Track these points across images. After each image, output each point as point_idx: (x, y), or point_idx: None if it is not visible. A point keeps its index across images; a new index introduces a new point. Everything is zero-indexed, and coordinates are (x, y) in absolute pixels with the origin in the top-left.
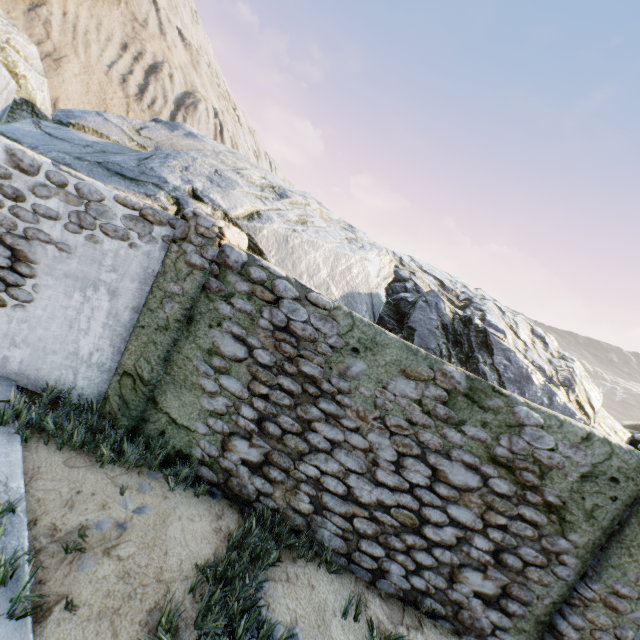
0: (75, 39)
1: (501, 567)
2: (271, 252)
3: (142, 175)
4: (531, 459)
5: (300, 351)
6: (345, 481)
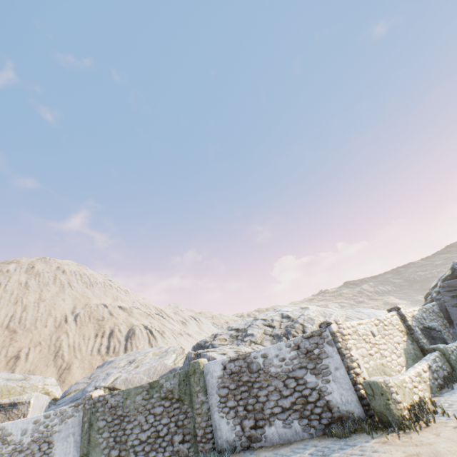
0: (75, 352)
1: (179, 427)
2: (122, 386)
3: (82, 394)
4: (168, 391)
5: (116, 409)
6: (138, 438)
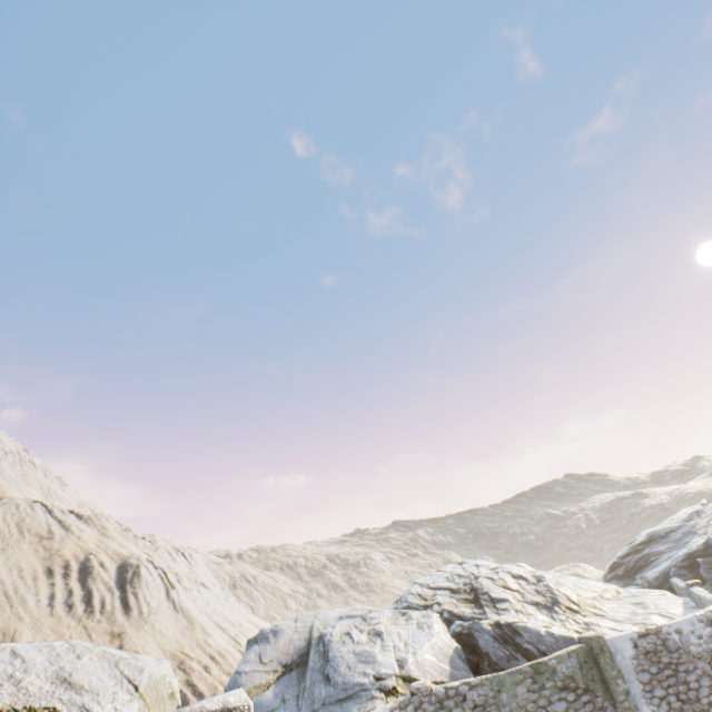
0: (13, 605)
1: None
2: (419, 675)
3: (347, 690)
4: (567, 677)
5: (486, 710)
6: None
